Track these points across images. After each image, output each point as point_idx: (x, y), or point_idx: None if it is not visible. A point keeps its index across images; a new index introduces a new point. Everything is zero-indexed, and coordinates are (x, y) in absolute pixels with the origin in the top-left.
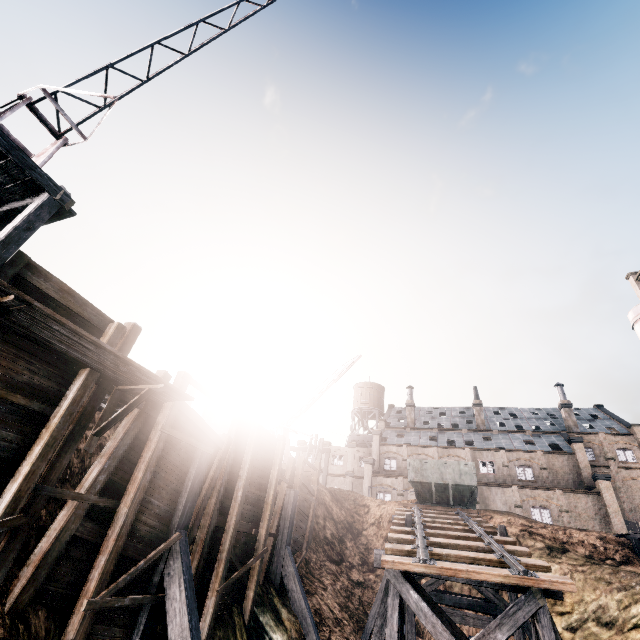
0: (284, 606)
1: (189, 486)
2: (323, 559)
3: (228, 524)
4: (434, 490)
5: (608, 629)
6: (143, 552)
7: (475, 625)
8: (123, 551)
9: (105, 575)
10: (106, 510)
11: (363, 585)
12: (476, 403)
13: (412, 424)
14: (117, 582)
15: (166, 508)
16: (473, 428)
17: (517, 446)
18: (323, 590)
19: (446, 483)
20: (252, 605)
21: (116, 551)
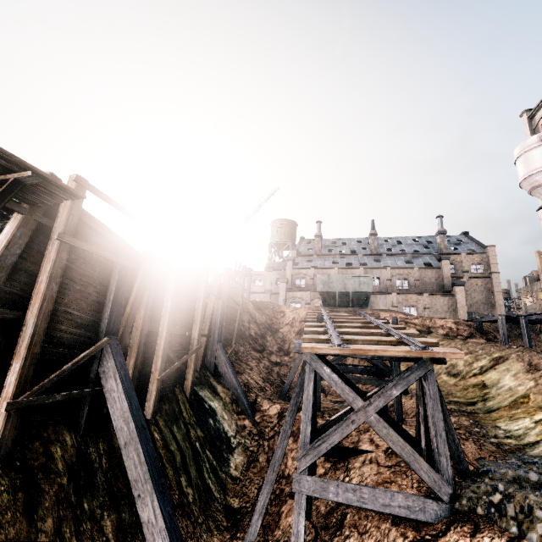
0: (219, 383)
1: (112, 298)
2: (249, 350)
3: (161, 329)
4: (338, 297)
5: (455, 378)
6: (71, 356)
7: (365, 384)
8: (45, 357)
9: (24, 379)
10: (10, 322)
11: (280, 364)
12: (372, 233)
13: (319, 252)
14: (42, 384)
15: (89, 318)
16: (367, 253)
17: (400, 265)
18: (250, 370)
19: (348, 291)
20: (192, 385)
21: (32, 358)
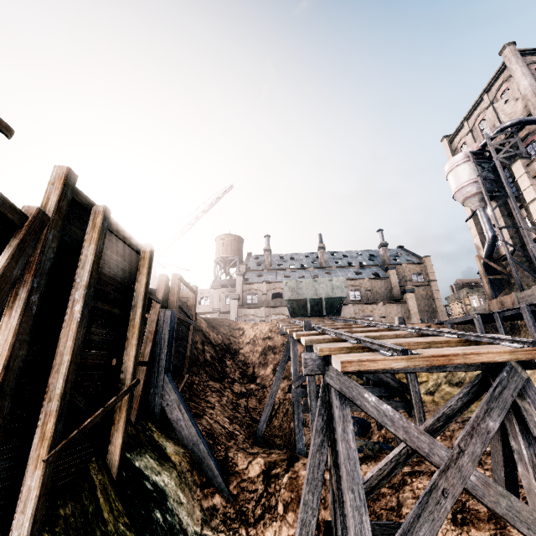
0: (168, 439)
1: None
2: (206, 380)
3: (58, 355)
4: (309, 305)
5: (459, 387)
6: None
7: None
8: None
9: None
10: None
11: (246, 395)
12: (321, 246)
13: (269, 266)
14: None
15: None
16: (317, 266)
17: (350, 276)
18: (211, 409)
19: (320, 298)
20: (121, 453)
21: None
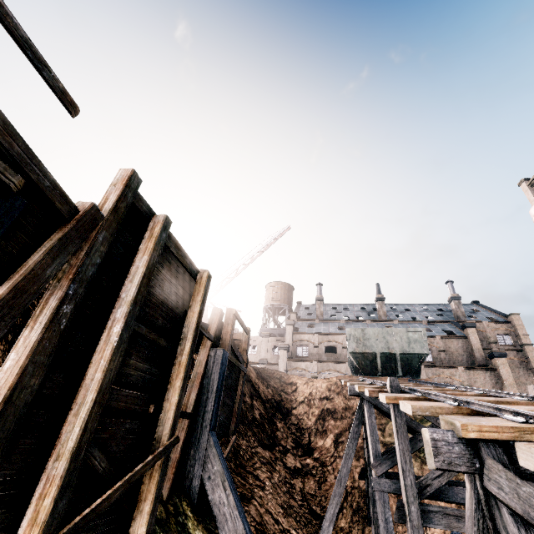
0: (206, 533)
1: None
2: (254, 445)
3: (82, 391)
4: (379, 360)
5: None
6: None
7: None
8: None
9: None
10: None
11: (302, 473)
12: (379, 297)
13: (321, 316)
14: None
15: None
16: (375, 319)
17: None
18: (261, 489)
19: (393, 352)
20: None
21: None
